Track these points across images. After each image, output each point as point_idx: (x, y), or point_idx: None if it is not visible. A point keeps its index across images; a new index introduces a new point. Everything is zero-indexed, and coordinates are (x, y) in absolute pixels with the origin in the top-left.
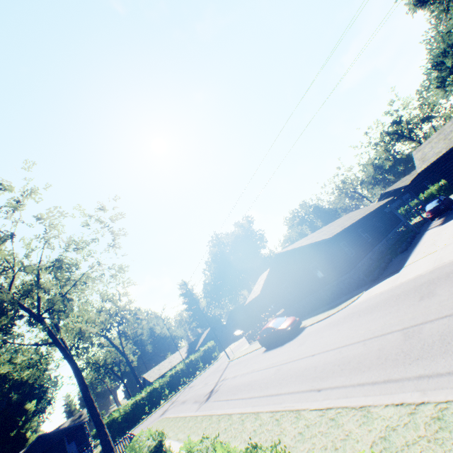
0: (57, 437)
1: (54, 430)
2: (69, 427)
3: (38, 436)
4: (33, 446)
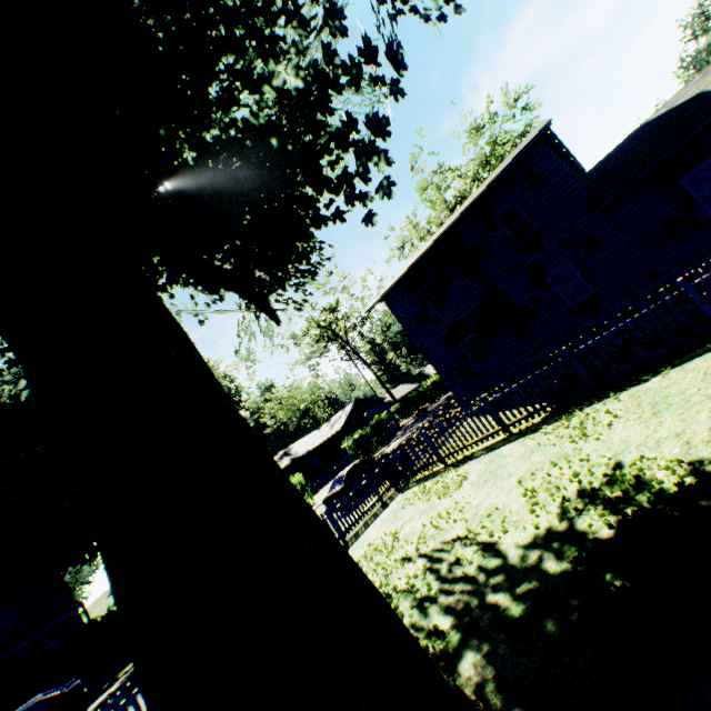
0: (369, 405)
1: (366, 398)
2: (373, 401)
3: (357, 399)
4: (354, 407)
